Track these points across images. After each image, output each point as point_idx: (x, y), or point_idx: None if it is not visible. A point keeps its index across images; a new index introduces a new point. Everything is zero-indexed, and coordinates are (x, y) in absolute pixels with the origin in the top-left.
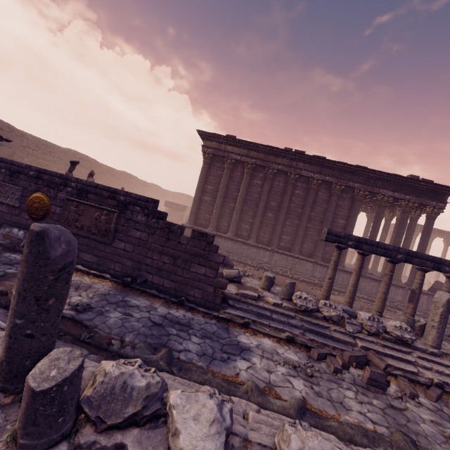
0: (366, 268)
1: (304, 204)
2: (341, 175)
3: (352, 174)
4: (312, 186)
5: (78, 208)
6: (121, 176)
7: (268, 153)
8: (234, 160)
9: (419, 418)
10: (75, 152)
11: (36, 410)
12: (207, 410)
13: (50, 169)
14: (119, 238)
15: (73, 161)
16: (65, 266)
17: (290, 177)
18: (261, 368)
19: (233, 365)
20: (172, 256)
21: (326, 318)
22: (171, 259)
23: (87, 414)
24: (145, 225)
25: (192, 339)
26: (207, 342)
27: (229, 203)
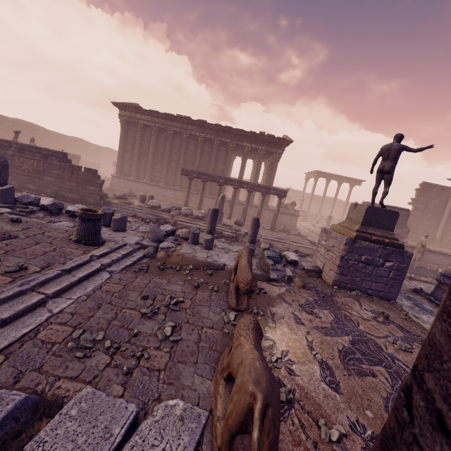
0: (237, 197)
1: (195, 155)
2: (217, 133)
3: (224, 132)
4: (199, 142)
5: (20, 159)
6: (72, 141)
7: (166, 119)
8: (143, 125)
9: None
10: (22, 121)
11: (3, 194)
12: (50, 199)
13: (3, 137)
14: (47, 175)
15: (16, 131)
16: (5, 165)
17: (183, 136)
18: None
19: None
20: (76, 182)
21: (164, 211)
22: (76, 184)
23: (18, 201)
24: (59, 166)
25: None
26: None
27: (144, 158)
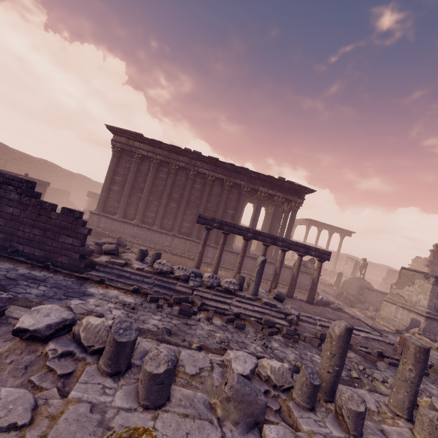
0: (248, 249)
1: (202, 196)
2: (230, 174)
3: (239, 173)
4: (208, 182)
5: None
6: (40, 163)
7: (171, 151)
8: (141, 155)
9: (201, 328)
10: None
11: None
12: None
13: None
14: None
15: None
16: None
17: (189, 173)
18: (92, 304)
19: (67, 302)
20: (43, 229)
21: (178, 278)
22: (42, 231)
23: None
24: (18, 202)
25: (39, 288)
26: (53, 290)
27: (137, 193)
